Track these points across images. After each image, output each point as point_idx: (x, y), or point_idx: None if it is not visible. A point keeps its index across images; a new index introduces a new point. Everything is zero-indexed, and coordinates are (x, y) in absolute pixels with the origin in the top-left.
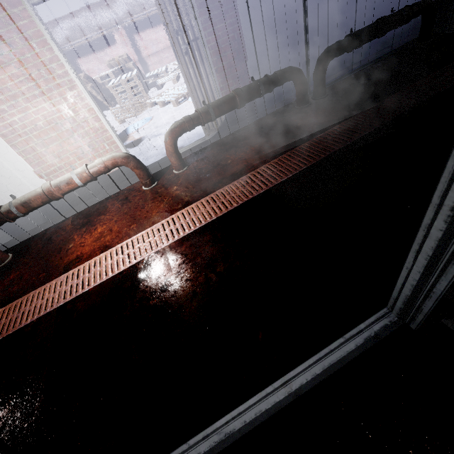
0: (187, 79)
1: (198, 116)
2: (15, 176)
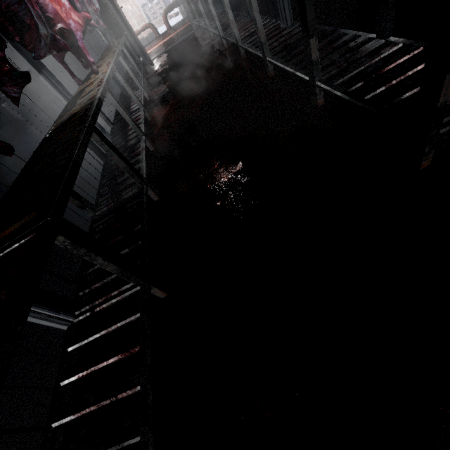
0: None
1: (173, 4)
2: None
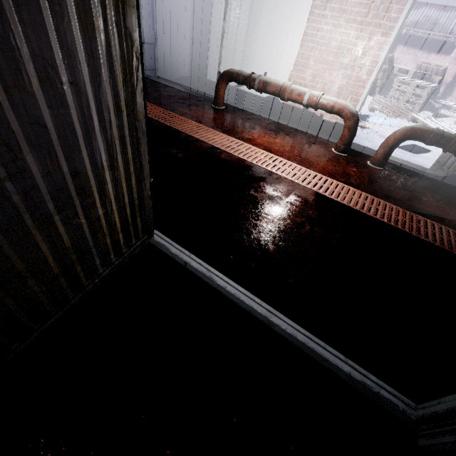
0: None
1: (452, 138)
2: (279, 66)
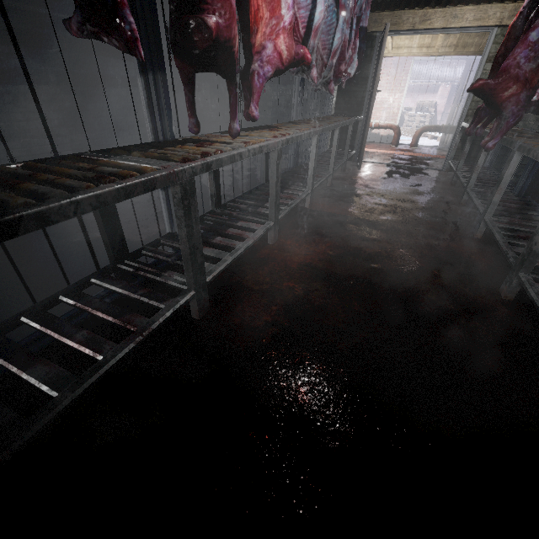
0: (451, 113)
1: (440, 127)
2: None
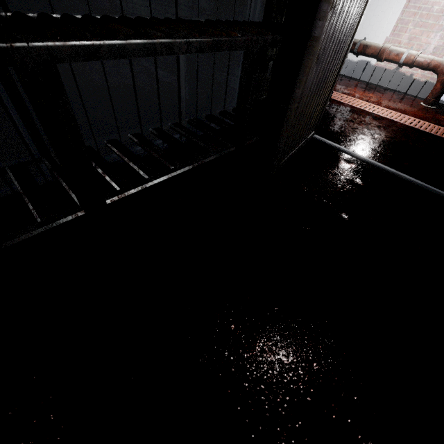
0: None
1: None
2: (376, 32)
